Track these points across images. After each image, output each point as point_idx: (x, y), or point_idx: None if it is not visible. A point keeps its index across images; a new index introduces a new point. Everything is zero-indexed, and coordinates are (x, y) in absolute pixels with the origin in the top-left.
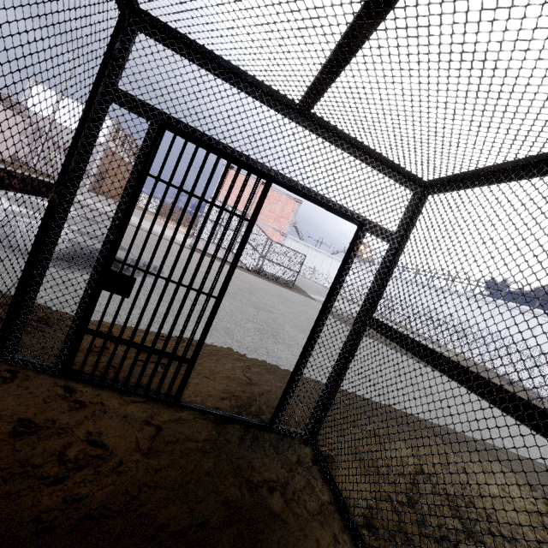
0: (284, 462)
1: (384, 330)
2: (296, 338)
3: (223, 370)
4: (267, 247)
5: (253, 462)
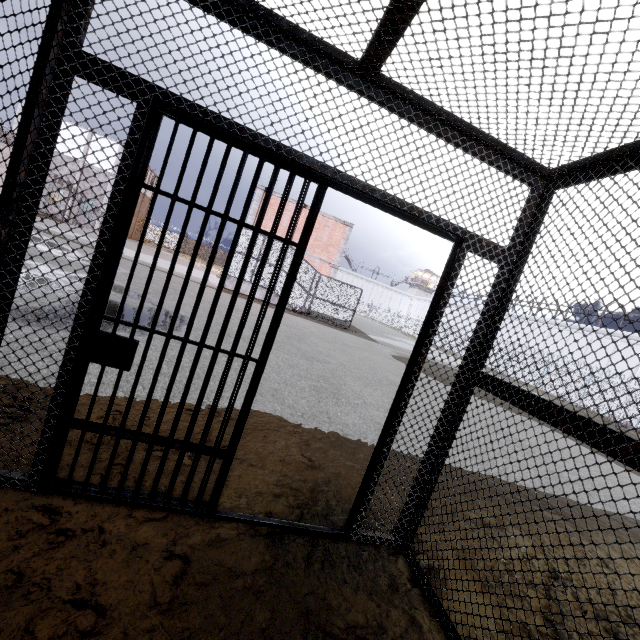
0: (372, 591)
1: (505, 393)
2: (362, 395)
3: (274, 451)
4: (315, 283)
5: (327, 599)
